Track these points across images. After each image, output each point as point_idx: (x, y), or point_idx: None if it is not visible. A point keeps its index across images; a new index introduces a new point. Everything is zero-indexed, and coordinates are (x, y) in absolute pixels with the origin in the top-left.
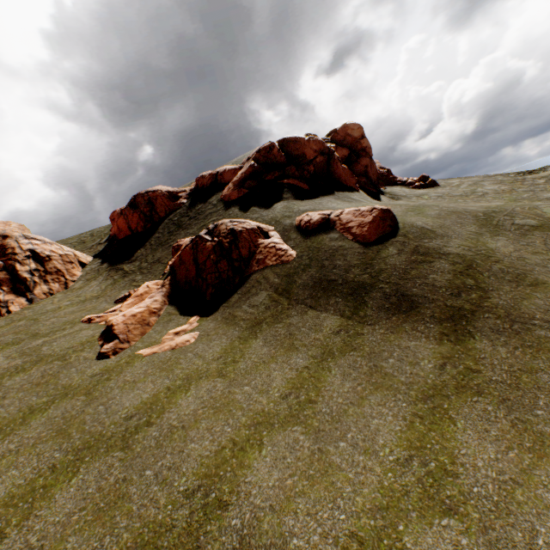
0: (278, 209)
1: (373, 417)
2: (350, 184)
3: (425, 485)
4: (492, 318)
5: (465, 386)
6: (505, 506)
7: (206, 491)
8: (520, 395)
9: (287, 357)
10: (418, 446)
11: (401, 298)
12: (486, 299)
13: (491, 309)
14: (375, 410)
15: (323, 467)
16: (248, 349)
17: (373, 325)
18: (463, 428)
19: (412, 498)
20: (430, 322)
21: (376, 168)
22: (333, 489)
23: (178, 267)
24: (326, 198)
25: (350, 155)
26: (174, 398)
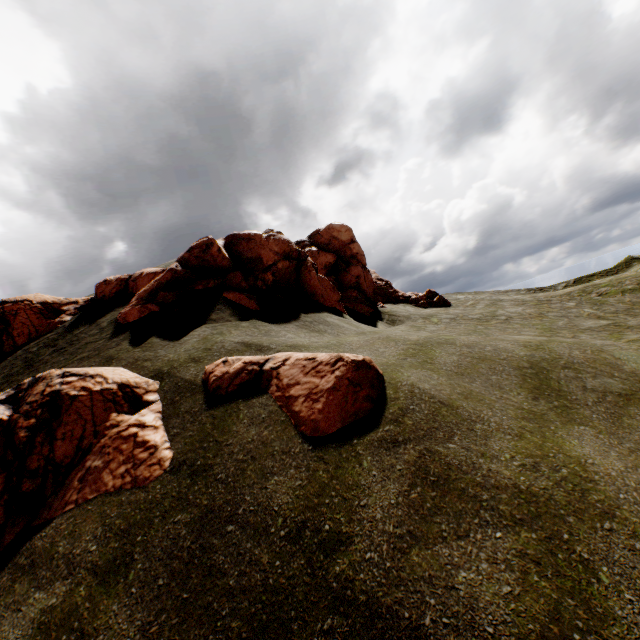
0: (191, 343)
1: None
2: (330, 300)
3: None
4: None
5: None
6: None
7: None
8: None
9: None
10: None
11: None
12: None
13: None
14: None
15: None
16: None
17: None
18: None
19: None
20: None
21: (373, 279)
22: None
23: None
24: (281, 325)
25: (337, 261)
26: None
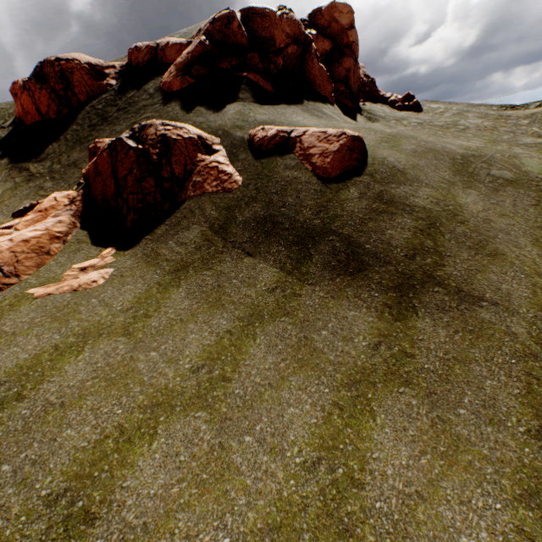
0: (230, 114)
1: (290, 404)
2: (325, 92)
3: (327, 497)
4: (442, 293)
5: (395, 372)
6: (404, 527)
7: (73, 497)
8: (448, 389)
9: (210, 316)
10: (330, 446)
11: (351, 256)
12: (441, 268)
13: (442, 282)
14: (293, 395)
15: (220, 470)
16: (166, 300)
17: (314, 285)
18: (382, 425)
19: (309, 514)
20: (375, 290)
21: (360, 74)
22: (225, 501)
23: (93, 179)
24: (291, 108)
25: (332, 50)
26: (60, 362)
